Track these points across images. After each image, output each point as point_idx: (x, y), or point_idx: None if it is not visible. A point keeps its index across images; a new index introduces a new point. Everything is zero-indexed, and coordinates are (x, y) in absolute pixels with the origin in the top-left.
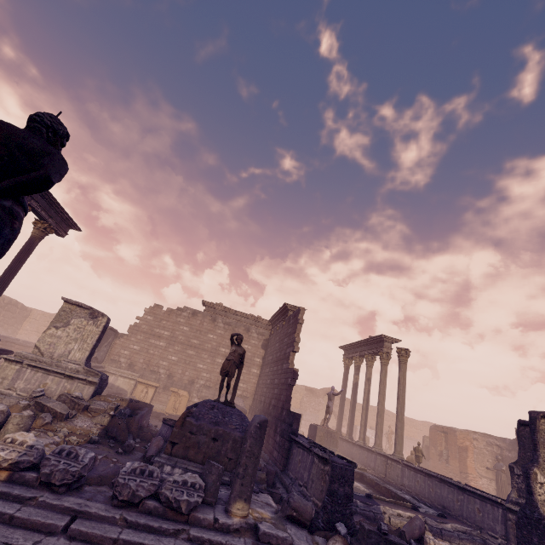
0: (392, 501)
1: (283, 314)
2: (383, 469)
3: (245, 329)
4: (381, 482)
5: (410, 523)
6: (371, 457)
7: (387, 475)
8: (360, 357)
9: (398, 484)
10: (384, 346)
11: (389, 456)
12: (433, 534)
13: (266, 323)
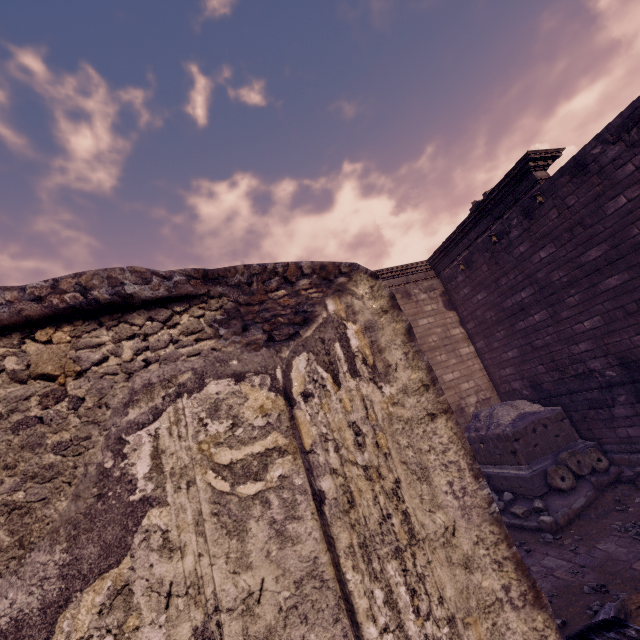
0: None
1: (501, 200)
2: None
3: (402, 295)
4: None
5: None
6: None
7: None
8: None
9: None
10: None
11: None
12: None
13: (422, 269)
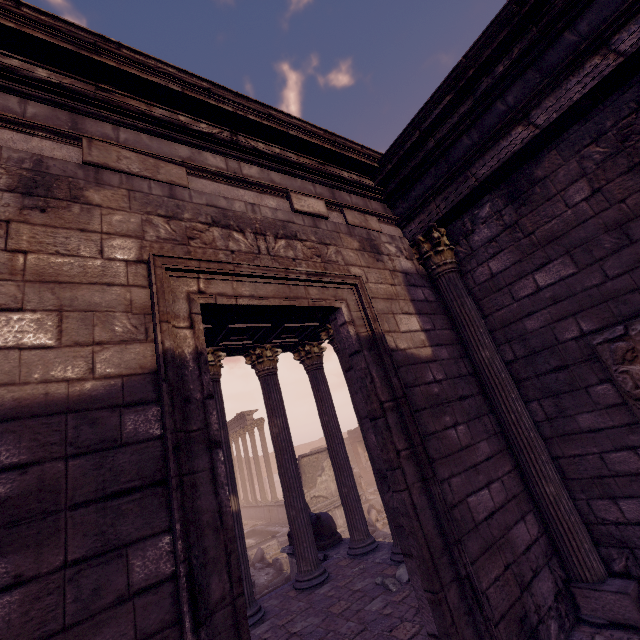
0: (259, 542)
1: None
2: (269, 515)
3: None
4: (264, 528)
5: (256, 554)
6: (262, 511)
7: (272, 518)
8: (236, 432)
9: (278, 520)
10: (247, 420)
11: (269, 504)
12: (283, 545)
13: None
